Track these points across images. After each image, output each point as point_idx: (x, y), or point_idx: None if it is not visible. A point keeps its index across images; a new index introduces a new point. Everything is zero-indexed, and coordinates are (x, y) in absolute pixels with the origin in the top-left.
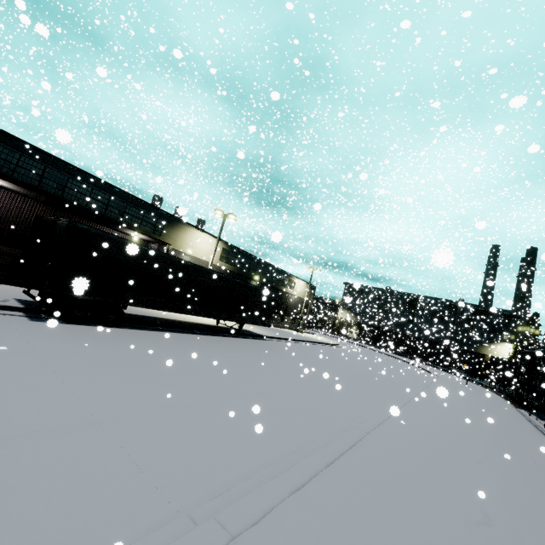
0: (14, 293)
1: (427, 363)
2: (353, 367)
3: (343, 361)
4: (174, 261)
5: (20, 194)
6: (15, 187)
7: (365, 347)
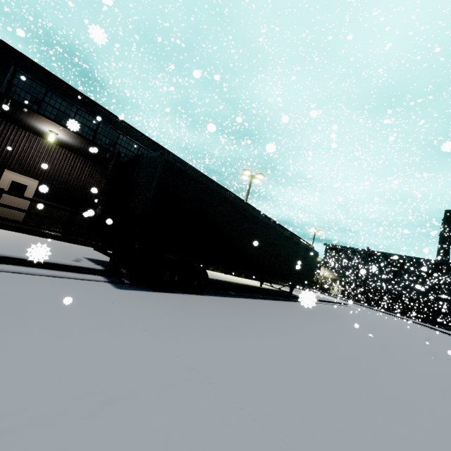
0: (78, 251)
1: (426, 322)
2: (419, 336)
3: (395, 327)
4: (251, 214)
5: (74, 151)
6: (73, 139)
7: (360, 305)
